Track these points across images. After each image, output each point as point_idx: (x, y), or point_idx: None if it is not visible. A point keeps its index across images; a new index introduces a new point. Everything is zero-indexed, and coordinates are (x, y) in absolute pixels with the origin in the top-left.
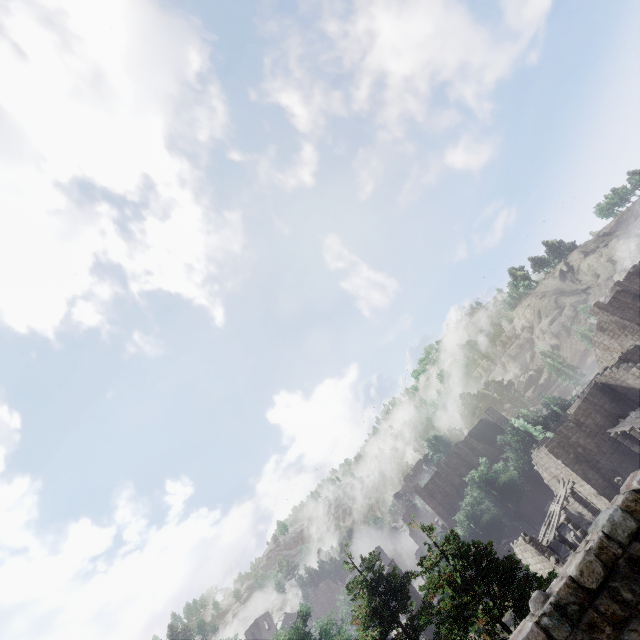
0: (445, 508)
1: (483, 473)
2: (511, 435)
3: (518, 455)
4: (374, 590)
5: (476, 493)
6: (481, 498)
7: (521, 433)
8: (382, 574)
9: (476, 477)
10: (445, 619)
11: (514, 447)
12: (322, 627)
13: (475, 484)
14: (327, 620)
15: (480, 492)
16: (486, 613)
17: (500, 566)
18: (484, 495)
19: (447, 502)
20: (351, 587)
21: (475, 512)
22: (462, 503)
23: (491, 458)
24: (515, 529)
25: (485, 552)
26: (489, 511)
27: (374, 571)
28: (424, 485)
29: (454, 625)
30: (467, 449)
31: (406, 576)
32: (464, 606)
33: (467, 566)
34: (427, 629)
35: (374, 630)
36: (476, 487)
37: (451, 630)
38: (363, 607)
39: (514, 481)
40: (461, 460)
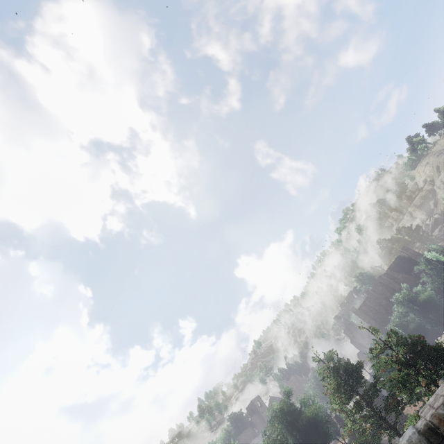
0: (377, 322)
1: (405, 294)
2: (425, 265)
3: (433, 279)
4: (336, 373)
5: (401, 309)
6: (405, 312)
7: (433, 262)
8: (340, 363)
9: (399, 298)
10: (394, 385)
11: (428, 274)
12: (301, 400)
13: (399, 303)
14: (303, 396)
15: (404, 308)
16: (425, 378)
17: (432, 349)
18: (408, 310)
19: (378, 317)
20: (320, 372)
21: (402, 322)
22: (390, 317)
23: (410, 283)
24: (436, 333)
25: (419, 341)
26: (413, 321)
27: (334, 362)
28: (358, 307)
29: (402, 387)
30: (389, 279)
31: (358, 363)
32: (407, 376)
33: (406, 350)
34: (375, 401)
35: (341, 397)
36: (400, 305)
37: (400, 390)
38: (331, 383)
39: (432, 298)
40: (385, 287)
